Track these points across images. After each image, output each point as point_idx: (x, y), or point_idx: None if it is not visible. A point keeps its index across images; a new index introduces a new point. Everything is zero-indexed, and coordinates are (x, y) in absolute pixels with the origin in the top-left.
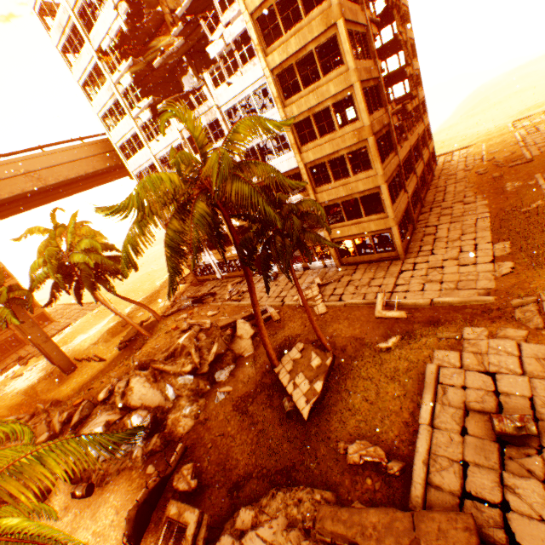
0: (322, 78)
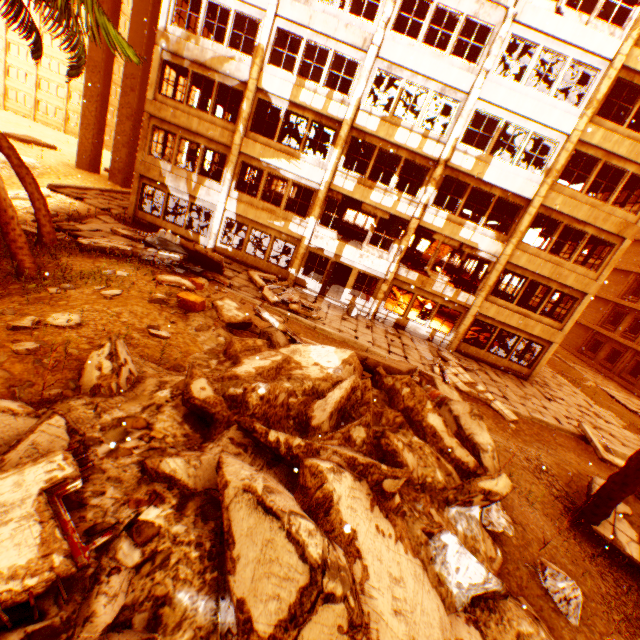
0: None
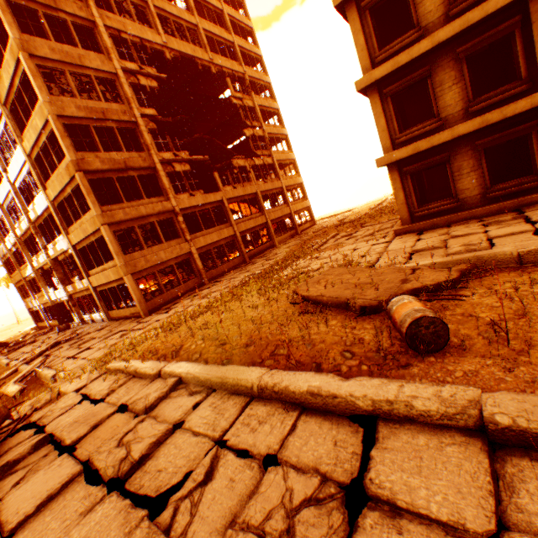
0: (33, 112)
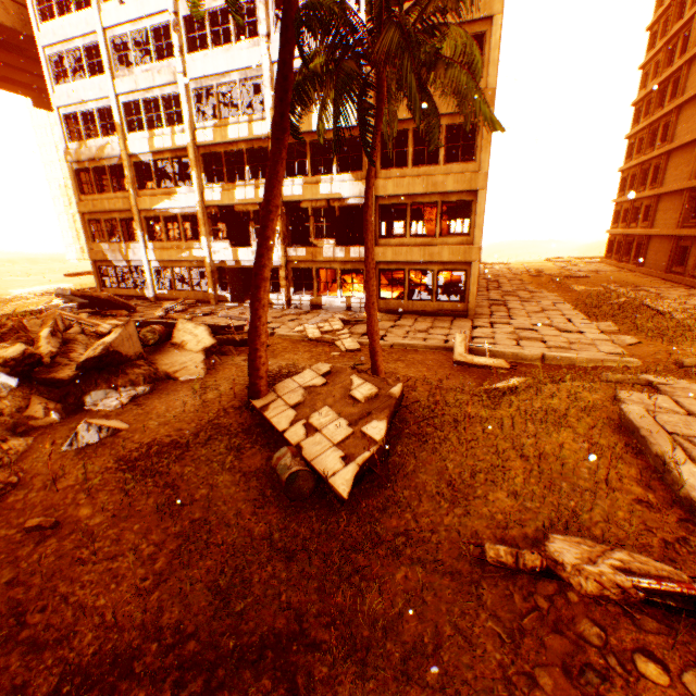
0: None
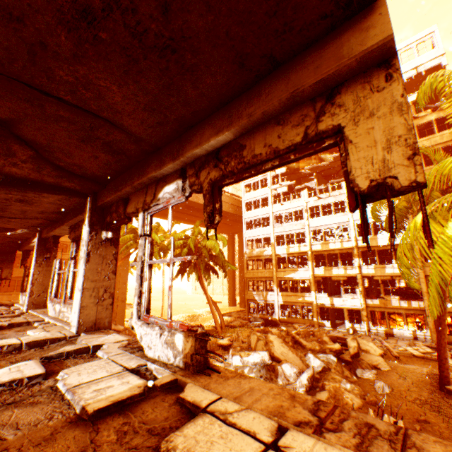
0: None
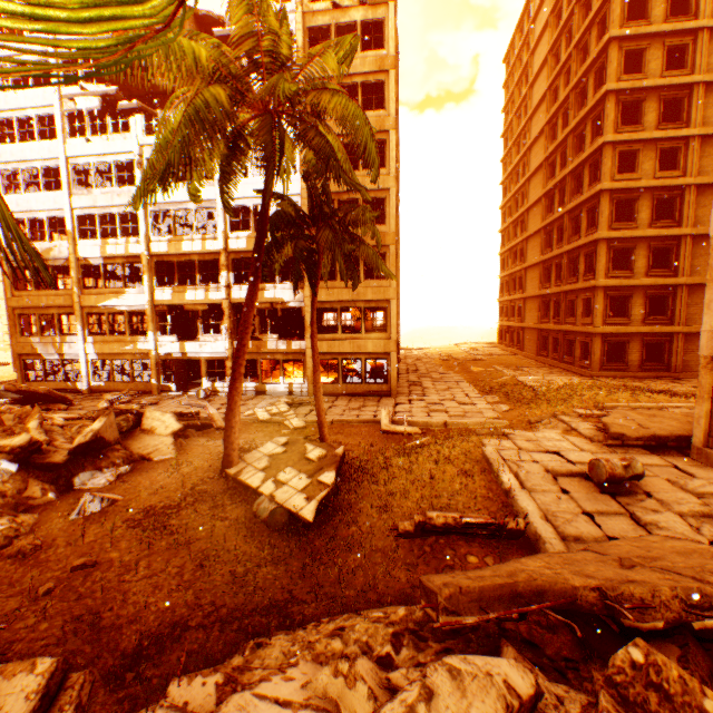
0: (361, 170)
